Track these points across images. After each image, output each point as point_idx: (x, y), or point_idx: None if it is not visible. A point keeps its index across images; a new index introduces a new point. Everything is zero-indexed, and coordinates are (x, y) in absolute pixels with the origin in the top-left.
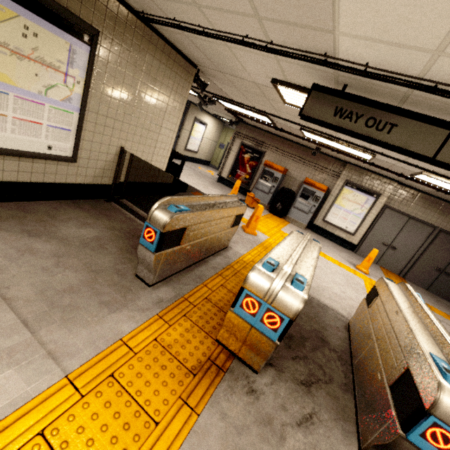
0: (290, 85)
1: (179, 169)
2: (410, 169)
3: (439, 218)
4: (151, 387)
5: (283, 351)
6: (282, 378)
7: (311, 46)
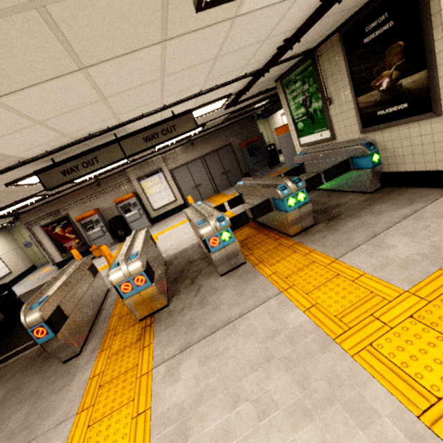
0: (22, 178)
1: (12, 295)
2: None
3: (195, 152)
4: (123, 365)
5: (175, 286)
6: (180, 294)
7: (6, 164)
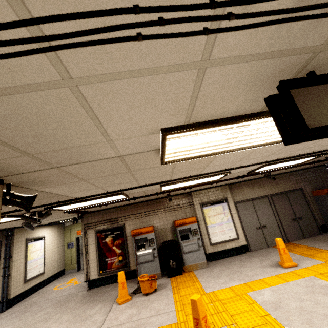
0: (194, 125)
1: None
2: (251, 169)
3: (262, 190)
4: None
5: None
6: None
7: None
